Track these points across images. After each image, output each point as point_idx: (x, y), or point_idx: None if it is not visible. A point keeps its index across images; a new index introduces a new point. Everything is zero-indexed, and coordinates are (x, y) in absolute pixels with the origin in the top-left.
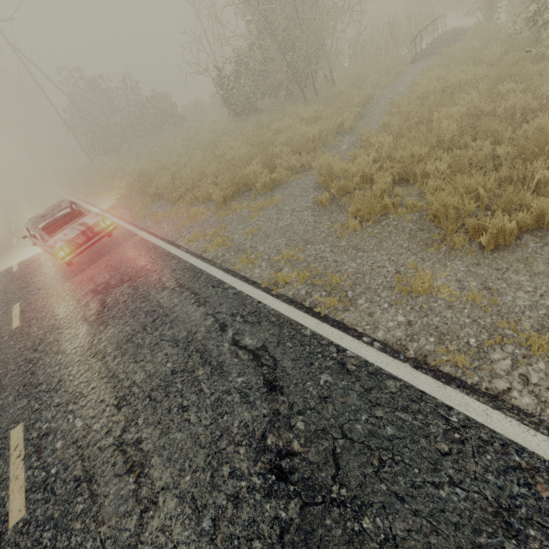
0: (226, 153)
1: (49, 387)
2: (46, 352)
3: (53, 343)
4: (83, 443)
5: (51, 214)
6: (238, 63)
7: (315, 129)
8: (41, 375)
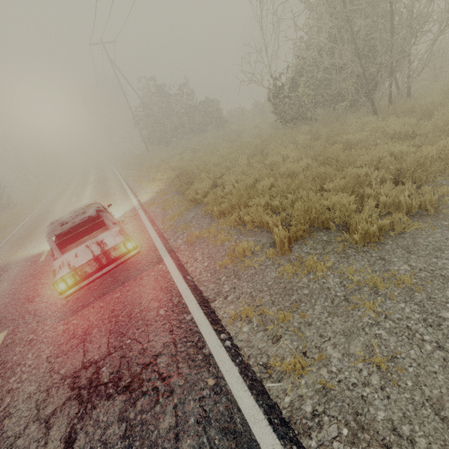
0: (276, 163)
1: None
2: None
3: None
4: None
5: (72, 222)
6: (298, 72)
7: (429, 150)
8: None
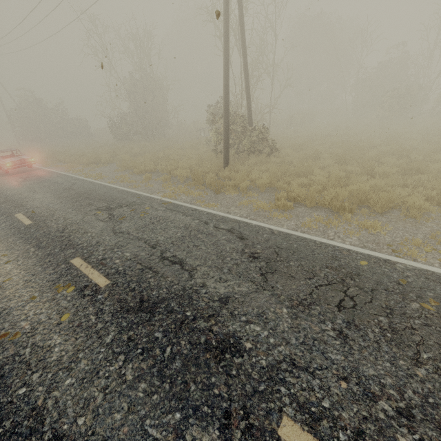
0: None
1: (2, 189)
2: None
3: (2, 185)
4: (17, 192)
5: (6, 151)
6: (122, 118)
7: (137, 149)
8: None
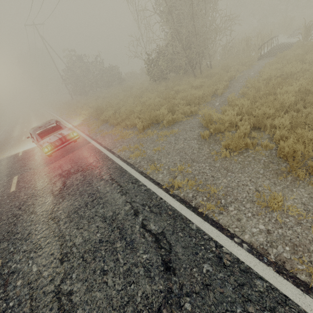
0: (146, 101)
1: (22, 236)
2: (25, 211)
3: (31, 205)
4: (34, 285)
5: (44, 126)
6: (158, 53)
7: (200, 92)
8: (19, 226)
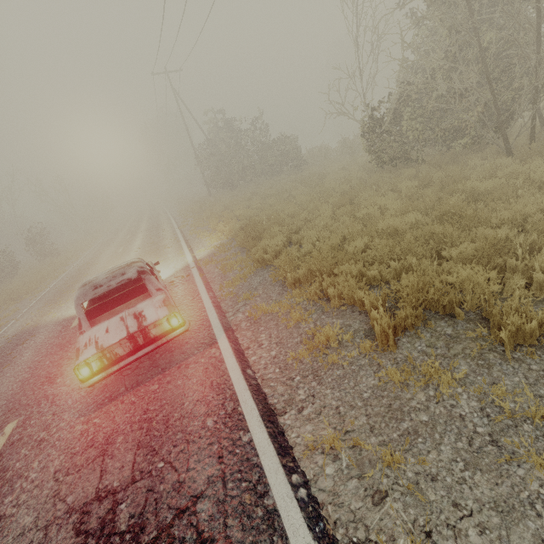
0: (372, 217)
1: None
2: None
3: None
4: None
5: (107, 285)
6: (402, 101)
7: None
8: None
